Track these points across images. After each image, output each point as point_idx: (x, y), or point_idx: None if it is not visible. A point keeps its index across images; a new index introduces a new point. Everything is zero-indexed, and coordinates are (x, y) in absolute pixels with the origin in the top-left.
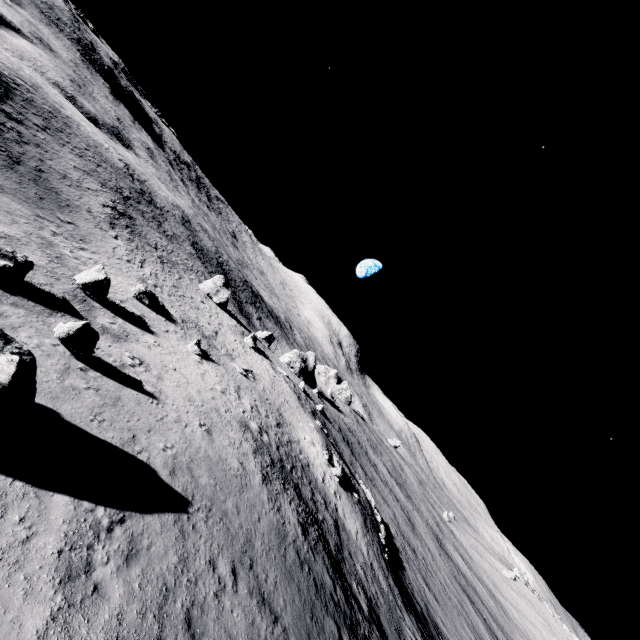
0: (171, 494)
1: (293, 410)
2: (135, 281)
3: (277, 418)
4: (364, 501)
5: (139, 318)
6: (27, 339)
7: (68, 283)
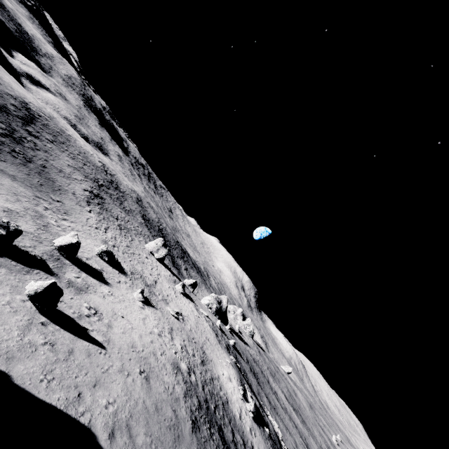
0: None
1: (213, 347)
2: (99, 242)
3: (201, 356)
4: (273, 434)
5: (99, 272)
6: (0, 296)
7: (48, 245)
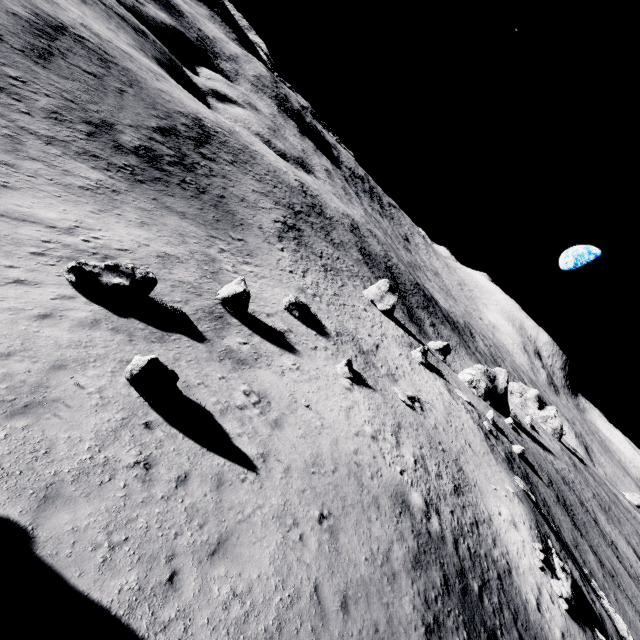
0: None
1: (478, 459)
2: (293, 291)
3: (454, 476)
4: None
5: (283, 334)
6: (91, 379)
7: (210, 298)
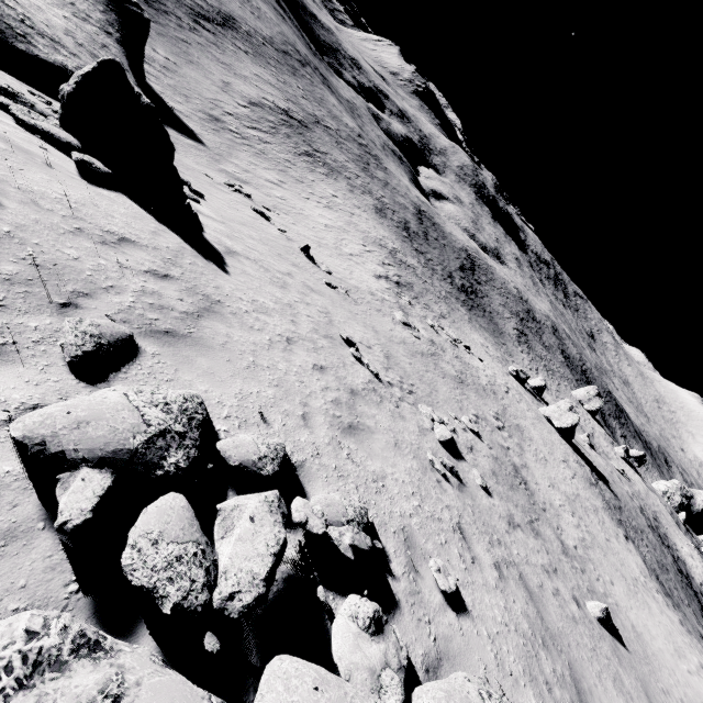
0: (609, 487)
1: (669, 523)
2: None
3: (653, 515)
4: None
5: None
6: None
7: (526, 385)
